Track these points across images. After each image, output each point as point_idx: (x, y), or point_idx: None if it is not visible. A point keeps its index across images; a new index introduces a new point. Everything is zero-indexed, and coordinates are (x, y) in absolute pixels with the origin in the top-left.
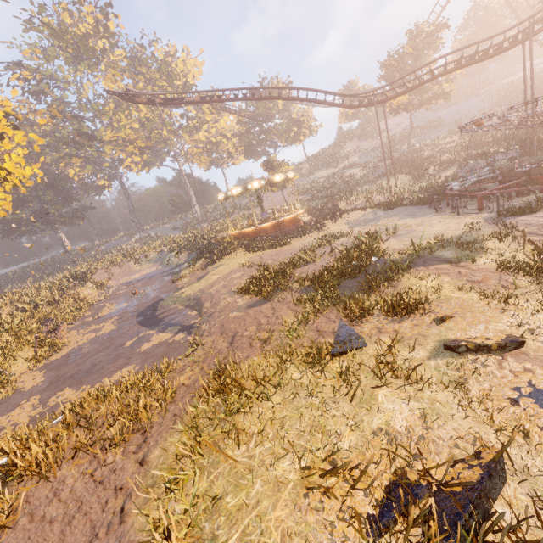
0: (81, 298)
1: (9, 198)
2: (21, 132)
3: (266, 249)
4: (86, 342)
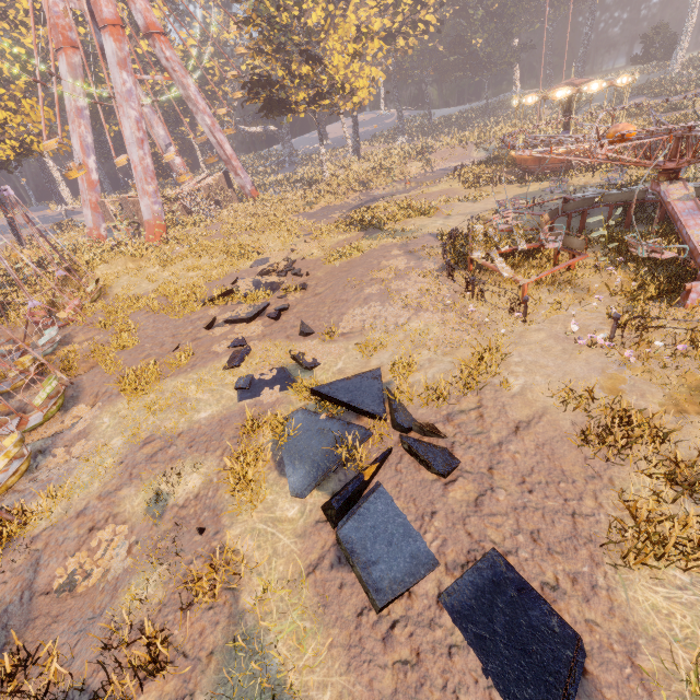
0: (404, 172)
1: (367, 93)
2: (377, 41)
3: (467, 186)
4: (342, 204)
